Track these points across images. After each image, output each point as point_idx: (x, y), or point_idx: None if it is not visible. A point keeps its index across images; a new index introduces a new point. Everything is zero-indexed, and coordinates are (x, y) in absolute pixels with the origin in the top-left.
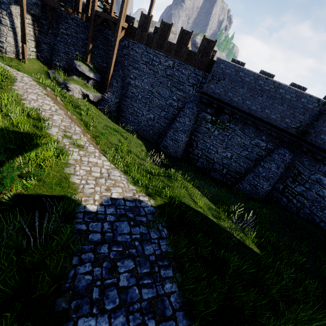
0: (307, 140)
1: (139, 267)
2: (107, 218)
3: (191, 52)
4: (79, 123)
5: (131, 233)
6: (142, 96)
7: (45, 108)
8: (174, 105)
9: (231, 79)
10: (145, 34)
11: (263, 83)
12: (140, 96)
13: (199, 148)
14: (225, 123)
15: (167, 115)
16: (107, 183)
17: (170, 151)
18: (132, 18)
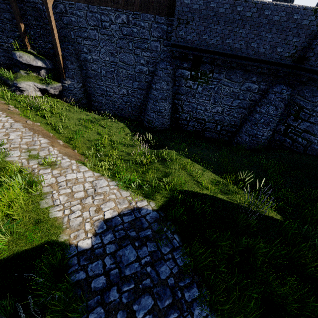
0: (307, 68)
1: (159, 300)
2: (106, 251)
3: None
4: (46, 129)
5: (139, 257)
6: (106, 70)
7: None
8: (145, 71)
9: (201, 17)
10: None
11: (242, 9)
12: (103, 72)
13: (186, 112)
14: (208, 74)
15: (140, 85)
16: (95, 201)
17: (157, 125)
18: None
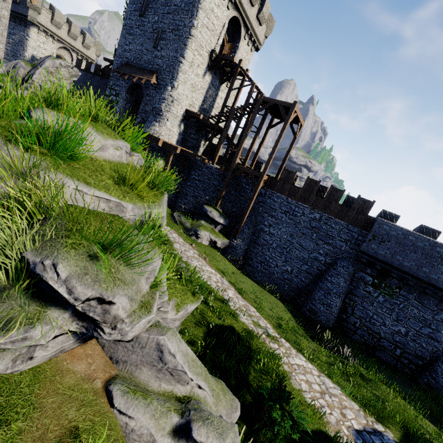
0: None
1: None
2: None
3: (343, 208)
4: None
5: None
6: (278, 244)
7: (214, 280)
8: (321, 260)
9: (398, 242)
10: (287, 186)
11: (442, 250)
12: (274, 245)
13: (357, 316)
14: (393, 288)
15: (310, 270)
16: (334, 401)
17: (321, 319)
18: (260, 162)
